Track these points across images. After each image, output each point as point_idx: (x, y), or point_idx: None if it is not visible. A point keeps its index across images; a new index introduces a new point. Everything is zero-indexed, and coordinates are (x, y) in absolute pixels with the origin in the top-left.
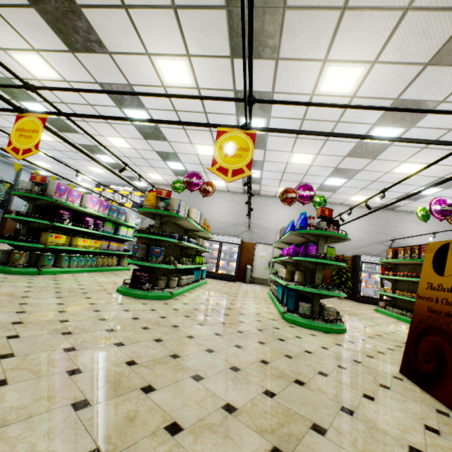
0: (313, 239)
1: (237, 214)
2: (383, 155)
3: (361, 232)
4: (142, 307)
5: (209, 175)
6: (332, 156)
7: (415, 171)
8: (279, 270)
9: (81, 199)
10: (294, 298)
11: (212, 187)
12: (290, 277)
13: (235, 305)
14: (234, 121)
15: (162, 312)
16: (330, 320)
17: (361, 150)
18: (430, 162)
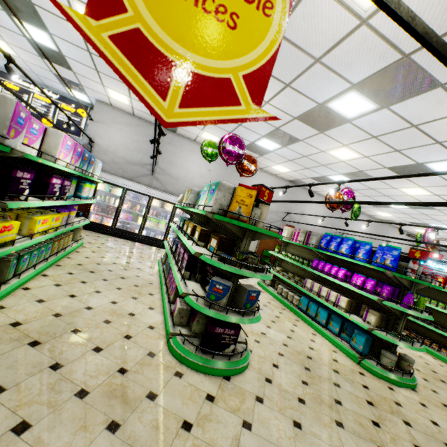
0: (407, 283)
1: (217, 179)
2: (416, 178)
3: (322, 222)
4: (279, 422)
5: (209, 126)
6: (375, 163)
7: (415, 194)
8: (311, 283)
9: (41, 137)
10: (371, 342)
11: (255, 165)
12: (349, 307)
13: (296, 341)
14: (339, 90)
15: (313, 428)
16: (409, 371)
17: (409, 169)
18: (437, 193)
